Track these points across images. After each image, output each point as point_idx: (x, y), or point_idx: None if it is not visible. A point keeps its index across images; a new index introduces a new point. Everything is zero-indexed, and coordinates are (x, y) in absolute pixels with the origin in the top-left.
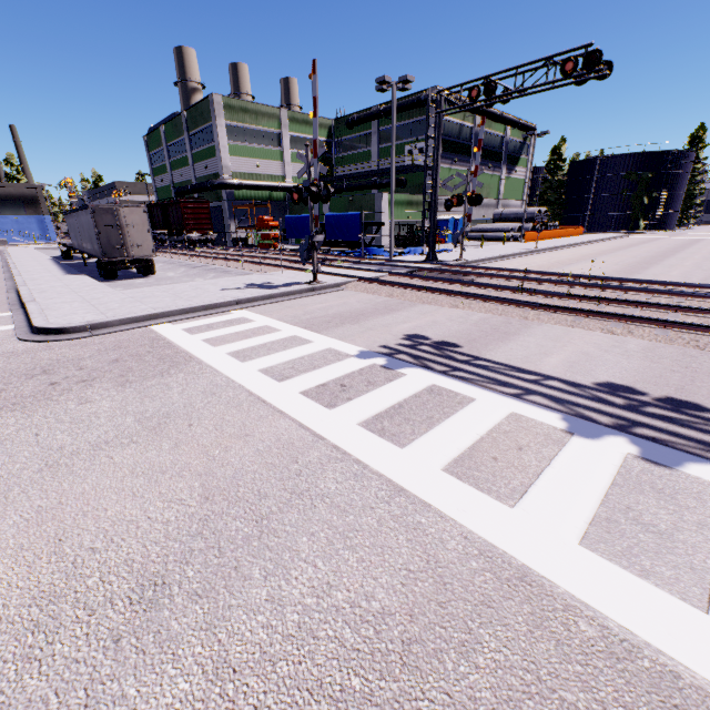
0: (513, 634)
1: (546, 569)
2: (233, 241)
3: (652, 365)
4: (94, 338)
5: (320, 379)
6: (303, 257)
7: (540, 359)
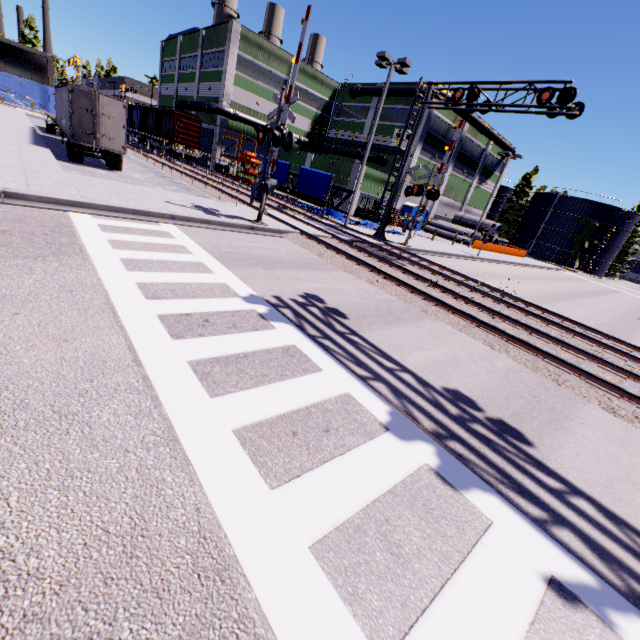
0: (158, 636)
1: (254, 567)
2: (215, 166)
3: (506, 386)
4: (2, 206)
5: (189, 309)
6: (253, 195)
7: (411, 351)
